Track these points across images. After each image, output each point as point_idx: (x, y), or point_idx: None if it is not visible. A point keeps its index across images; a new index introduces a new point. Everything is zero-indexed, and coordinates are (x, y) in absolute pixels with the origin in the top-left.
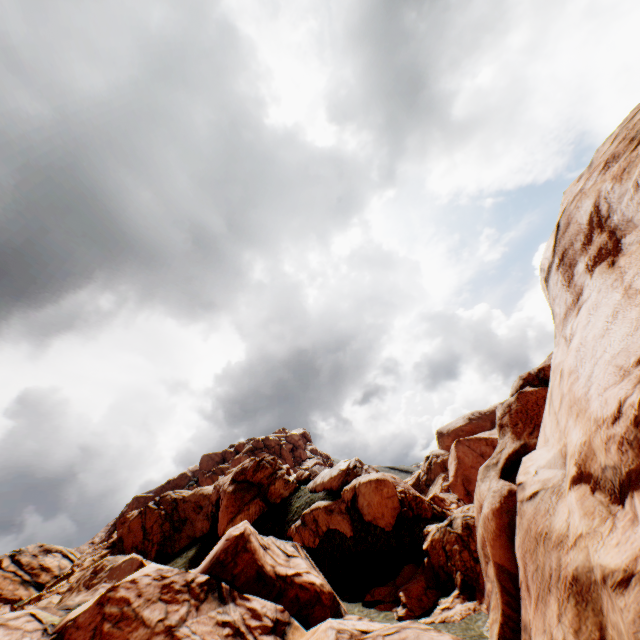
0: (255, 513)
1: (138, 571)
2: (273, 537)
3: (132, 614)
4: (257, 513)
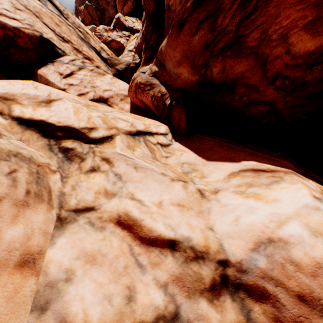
0: (131, 6)
1: (99, 27)
2: (129, 18)
3: (102, 35)
4: (131, 6)
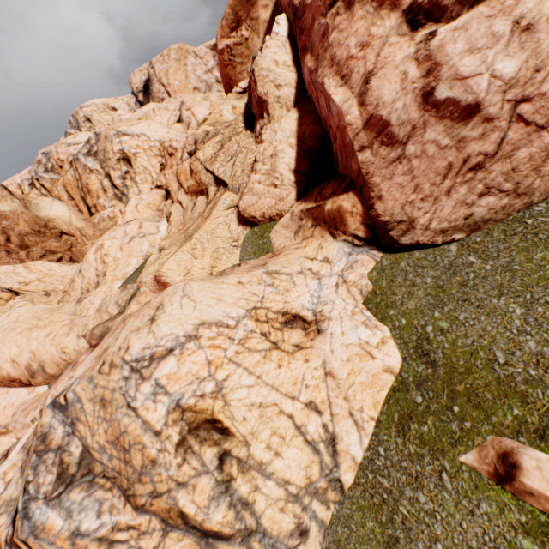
0: None
1: None
2: None
3: None
4: None
